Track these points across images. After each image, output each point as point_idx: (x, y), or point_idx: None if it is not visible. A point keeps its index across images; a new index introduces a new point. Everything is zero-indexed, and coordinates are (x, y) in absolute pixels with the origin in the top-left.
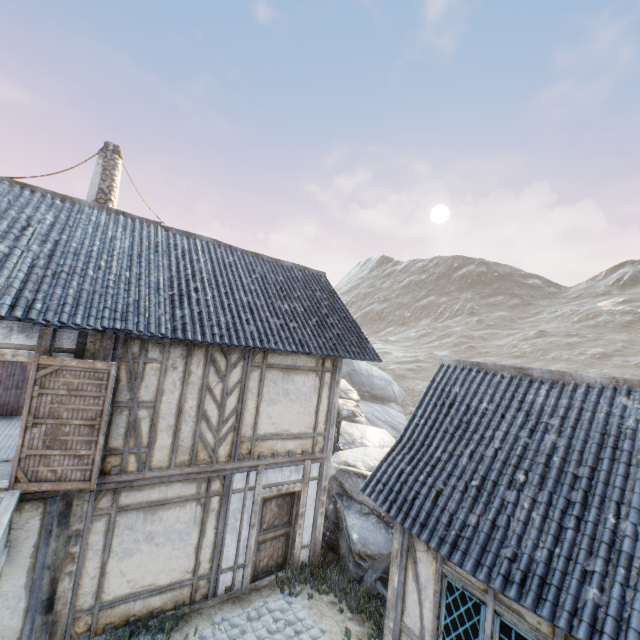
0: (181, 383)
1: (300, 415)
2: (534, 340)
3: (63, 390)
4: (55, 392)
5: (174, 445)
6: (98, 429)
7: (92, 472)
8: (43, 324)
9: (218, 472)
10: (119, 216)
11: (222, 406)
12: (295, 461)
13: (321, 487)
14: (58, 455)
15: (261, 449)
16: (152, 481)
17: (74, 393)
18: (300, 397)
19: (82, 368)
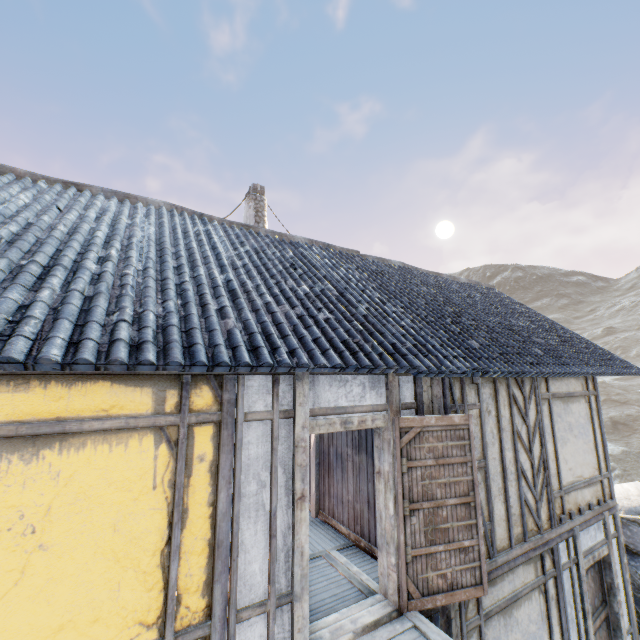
0: (496, 431)
1: (585, 454)
2: (604, 338)
3: (429, 459)
4: (422, 463)
5: (508, 515)
6: (473, 507)
7: (480, 570)
8: (425, 373)
9: (547, 544)
10: (328, 248)
11: (532, 454)
12: (596, 515)
13: (620, 546)
14: (442, 552)
15: (568, 505)
16: (502, 569)
17: (440, 461)
18: (580, 431)
19: (441, 426)
